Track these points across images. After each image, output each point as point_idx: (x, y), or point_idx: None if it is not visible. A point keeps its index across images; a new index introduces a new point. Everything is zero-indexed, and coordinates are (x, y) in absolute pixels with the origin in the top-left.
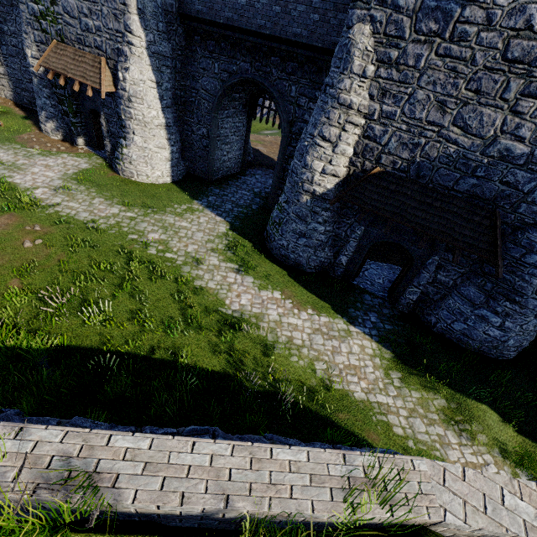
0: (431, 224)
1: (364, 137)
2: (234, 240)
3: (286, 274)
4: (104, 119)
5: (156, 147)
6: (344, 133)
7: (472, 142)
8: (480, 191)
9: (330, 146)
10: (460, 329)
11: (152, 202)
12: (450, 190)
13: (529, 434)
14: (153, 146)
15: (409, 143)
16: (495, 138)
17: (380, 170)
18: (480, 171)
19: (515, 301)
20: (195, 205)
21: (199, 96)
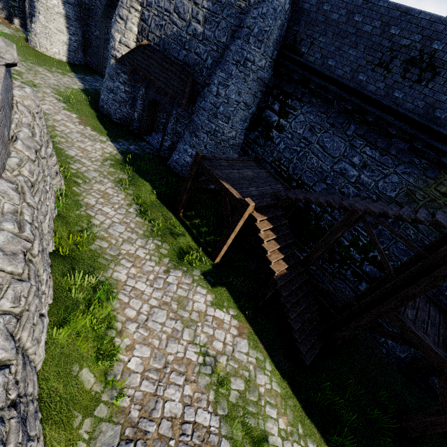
0: (161, 78)
1: (141, 20)
2: (77, 93)
3: (95, 115)
4: (28, 3)
5: (55, 29)
6: (130, 14)
7: (182, 24)
8: (188, 60)
9: (124, 23)
10: (175, 159)
11: (37, 60)
12: (177, 59)
13: (163, 201)
14: (53, 27)
15: (159, 25)
16: (190, 21)
17: (147, 44)
18: (187, 45)
19: (196, 135)
20: (69, 74)
21: (96, 6)
